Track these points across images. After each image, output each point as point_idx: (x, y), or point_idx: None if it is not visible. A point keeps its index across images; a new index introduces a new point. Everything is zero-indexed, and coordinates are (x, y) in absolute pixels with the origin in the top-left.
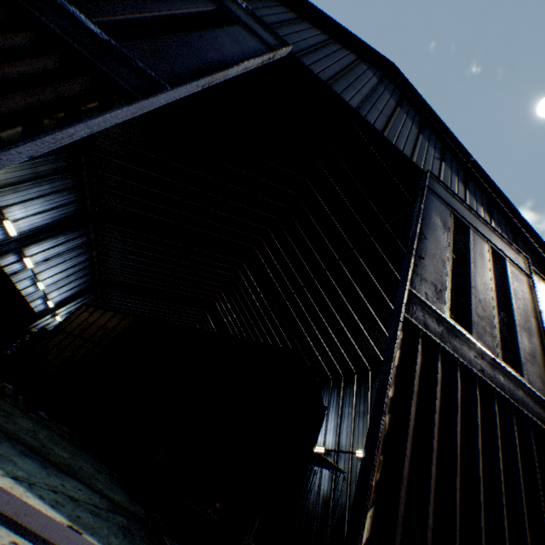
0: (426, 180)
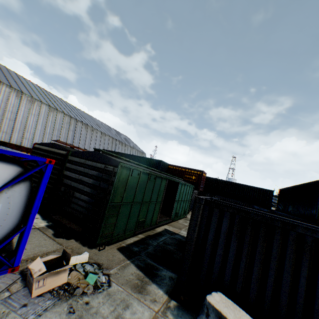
0: None
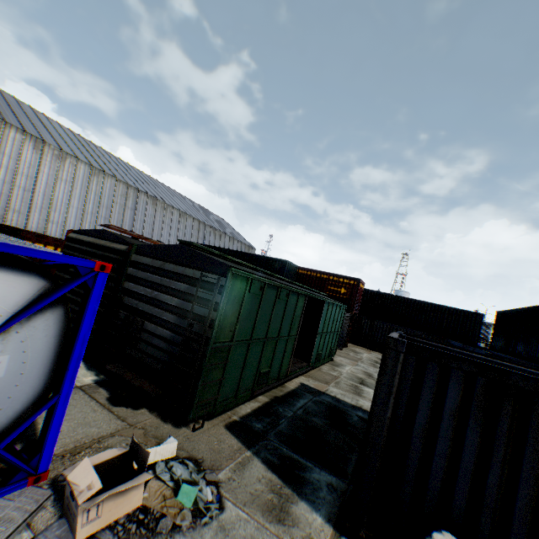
0: None
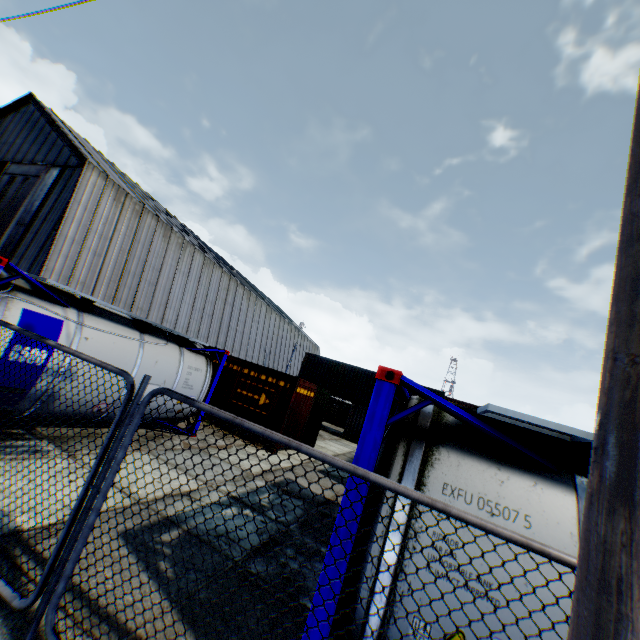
0: (6, 170)
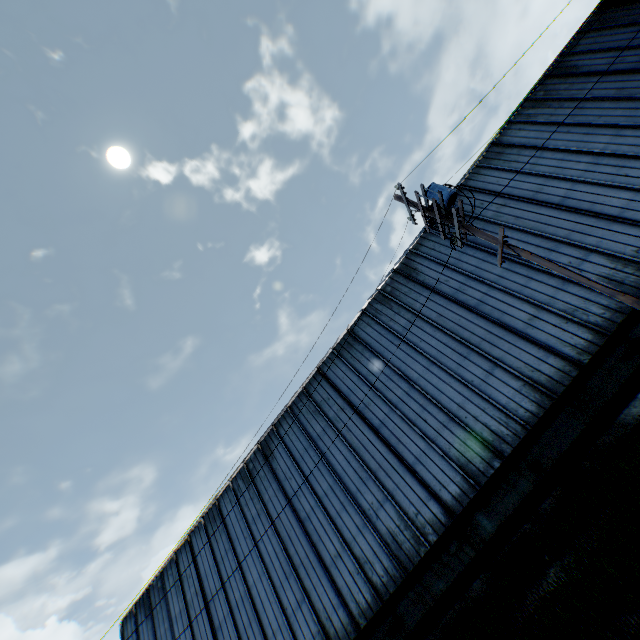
0: None
